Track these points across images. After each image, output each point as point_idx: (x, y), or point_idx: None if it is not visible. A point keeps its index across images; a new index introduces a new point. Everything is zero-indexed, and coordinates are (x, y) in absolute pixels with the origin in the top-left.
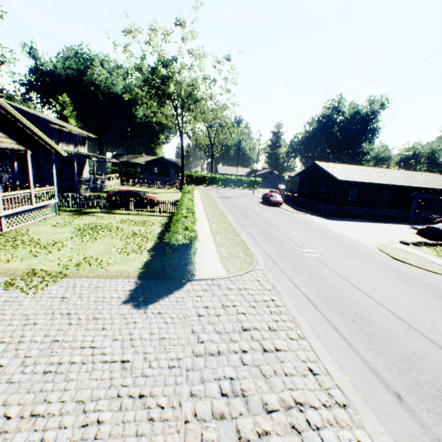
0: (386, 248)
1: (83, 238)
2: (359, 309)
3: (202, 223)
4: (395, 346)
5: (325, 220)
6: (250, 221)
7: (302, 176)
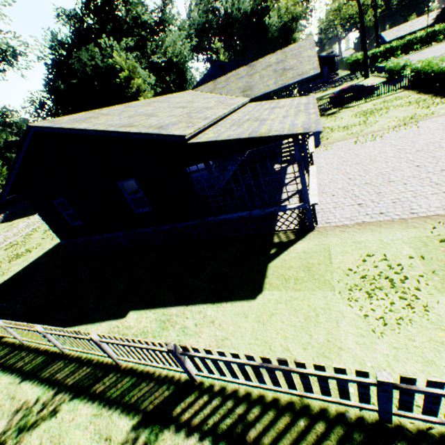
0: None
1: (373, 116)
2: None
3: None
4: None
5: None
6: None
7: None
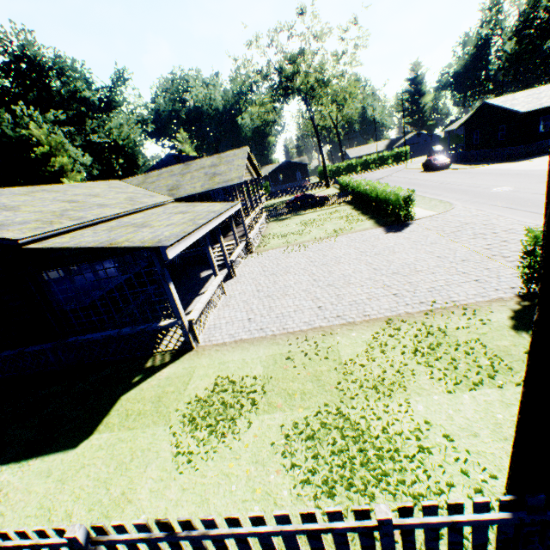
0: None
1: (312, 226)
2: None
3: None
4: None
5: (511, 164)
6: (425, 187)
7: (468, 125)
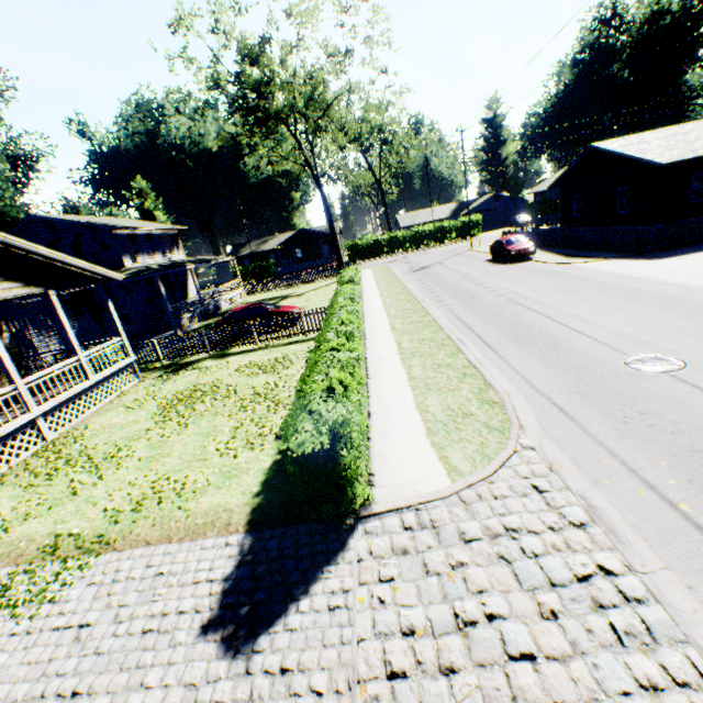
0: None
1: (165, 428)
2: None
3: (382, 338)
4: None
5: (647, 263)
6: (477, 308)
7: (565, 184)
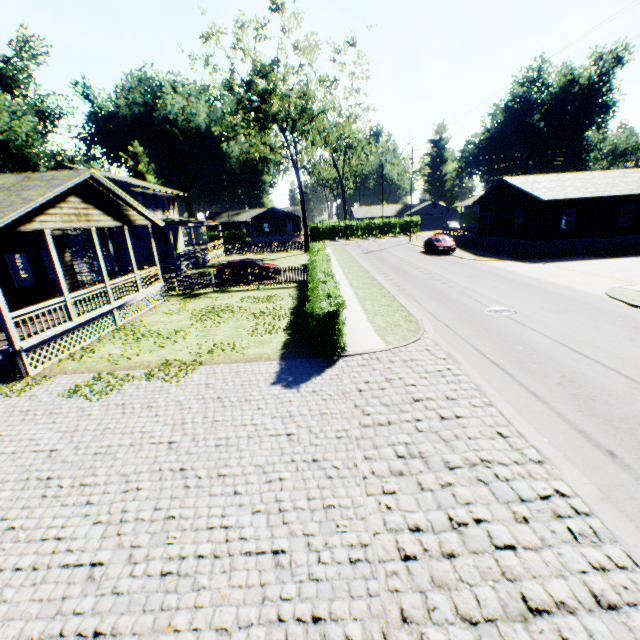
0: (620, 293)
1: (204, 324)
2: (568, 372)
3: (344, 290)
4: (615, 407)
5: (524, 265)
6: (409, 280)
7: (483, 203)
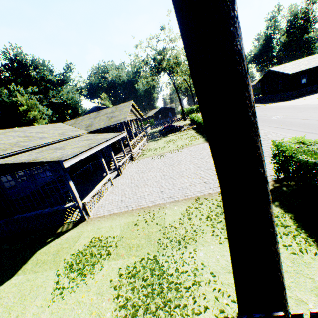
0: None
1: (171, 143)
2: (301, 124)
3: None
4: (315, 126)
5: (285, 102)
6: None
7: (262, 82)
